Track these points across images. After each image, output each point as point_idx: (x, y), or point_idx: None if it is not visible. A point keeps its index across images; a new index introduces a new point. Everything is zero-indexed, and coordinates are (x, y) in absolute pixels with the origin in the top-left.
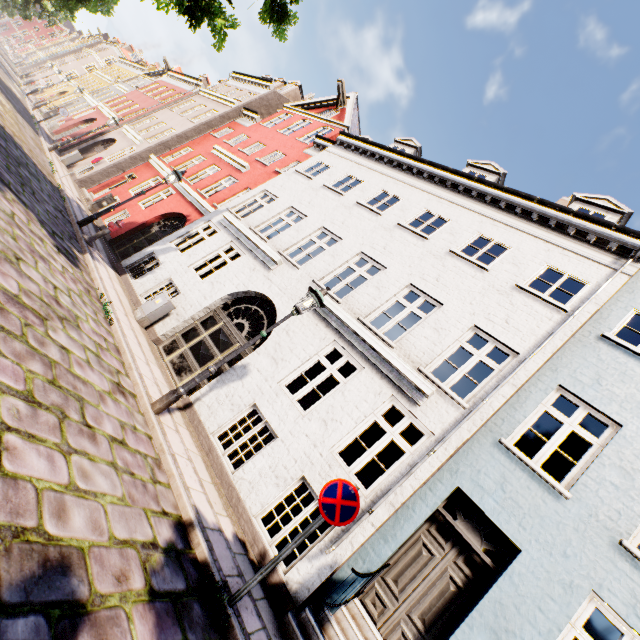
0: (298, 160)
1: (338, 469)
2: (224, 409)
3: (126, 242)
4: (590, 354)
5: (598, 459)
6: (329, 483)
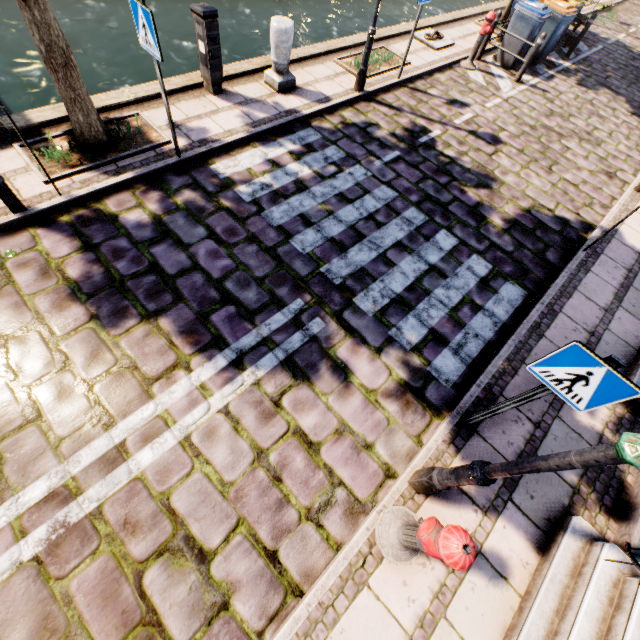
0: None
1: None
2: None
3: None
4: None
5: None
6: None
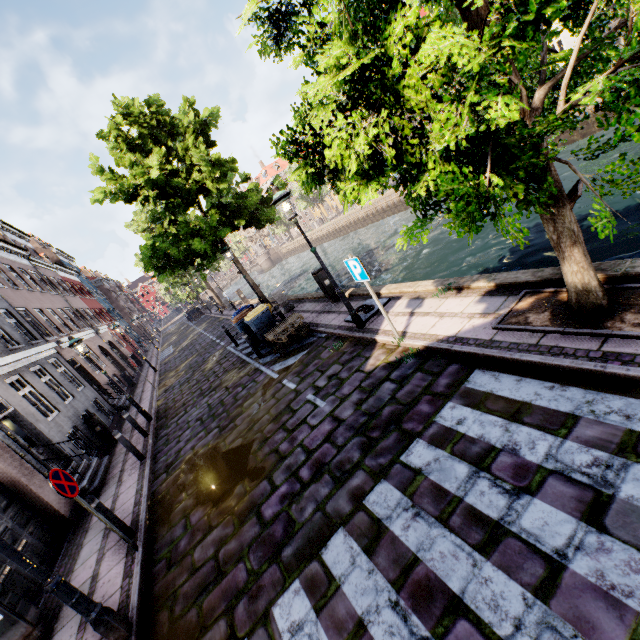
0: None
1: None
2: None
3: None
4: None
5: None
6: None
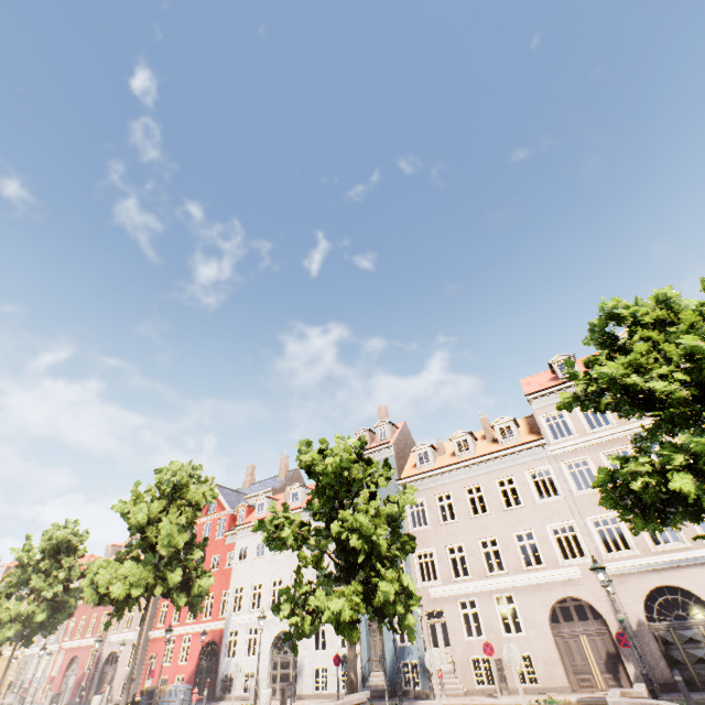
0: (228, 551)
1: (344, 652)
2: (308, 681)
3: (199, 688)
4: None
5: None
6: (333, 659)
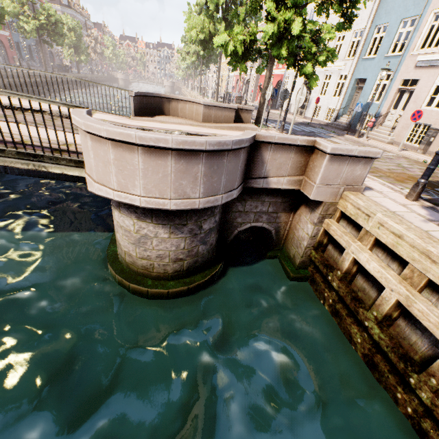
0: None
1: (333, 99)
2: (311, 111)
3: (273, 103)
4: (384, 5)
5: (382, 40)
6: (315, 100)
